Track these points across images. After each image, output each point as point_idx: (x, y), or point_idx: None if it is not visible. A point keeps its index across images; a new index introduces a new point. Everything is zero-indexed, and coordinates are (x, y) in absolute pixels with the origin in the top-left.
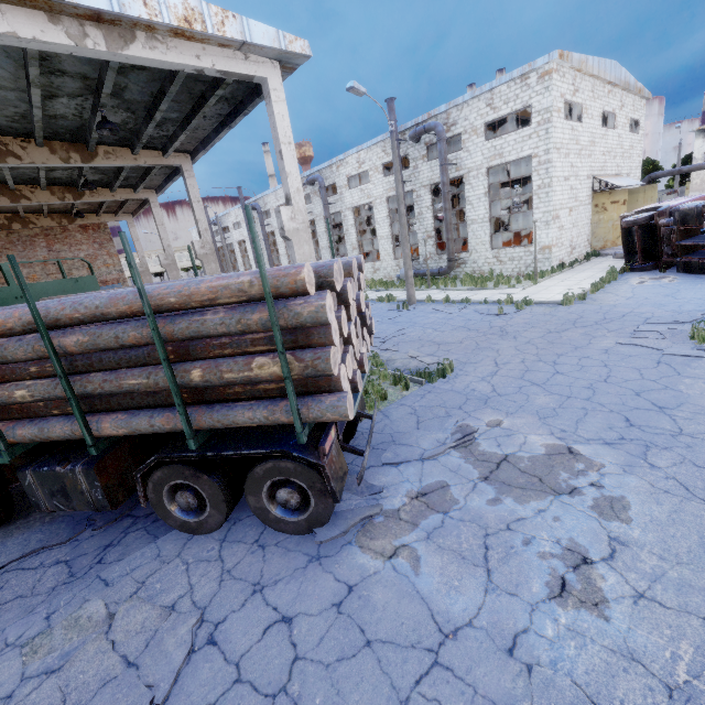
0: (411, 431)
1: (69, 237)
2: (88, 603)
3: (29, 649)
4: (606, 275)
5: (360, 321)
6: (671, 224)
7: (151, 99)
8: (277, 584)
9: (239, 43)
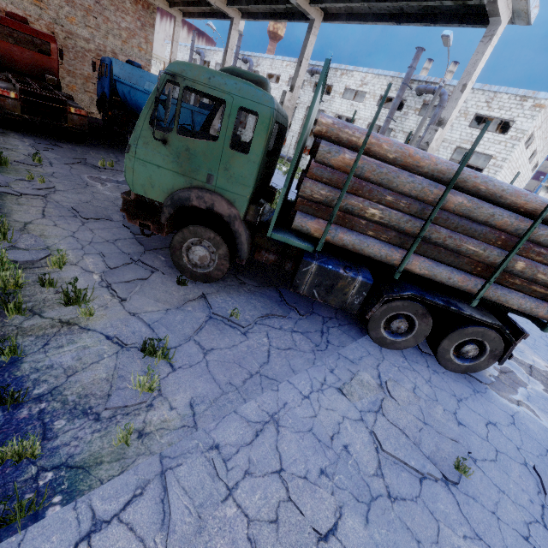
0: None
1: None
2: (360, 372)
3: (346, 391)
4: None
5: None
6: None
7: None
8: (467, 400)
9: None
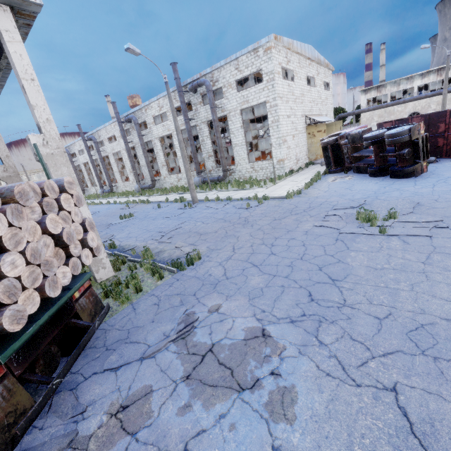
0: (145, 325)
1: None
2: None
3: None
4: (314, 177)
5: (58, 241)
6: (347, 143)
7: None
8: None
9: None
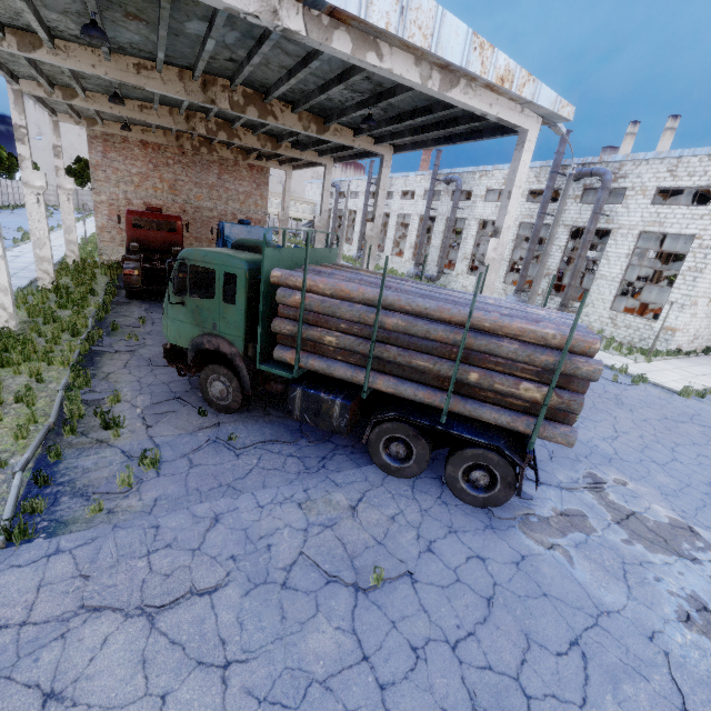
0: (547, 461)
1: (237, 171)
2: (334, 493)
3: (305, 506)
4: None
5: None
6: None
7: (410, 109)
8: (465, 533)
9: (526, 101)
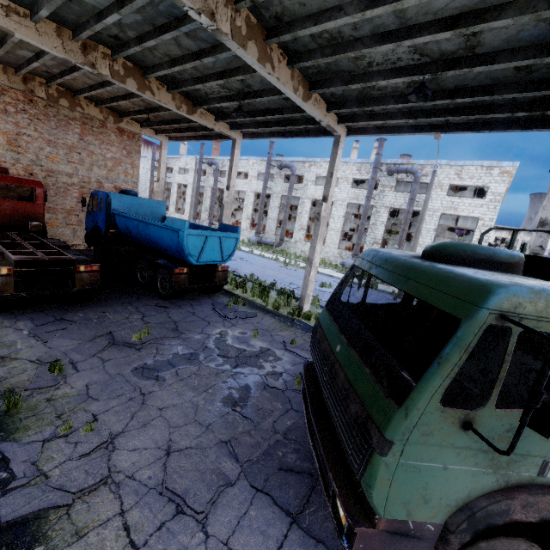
0: None
1: (104, 134)
2: None
3: None
4: None
5: None
6: None
7: (449, 87)
8: None
9: None
